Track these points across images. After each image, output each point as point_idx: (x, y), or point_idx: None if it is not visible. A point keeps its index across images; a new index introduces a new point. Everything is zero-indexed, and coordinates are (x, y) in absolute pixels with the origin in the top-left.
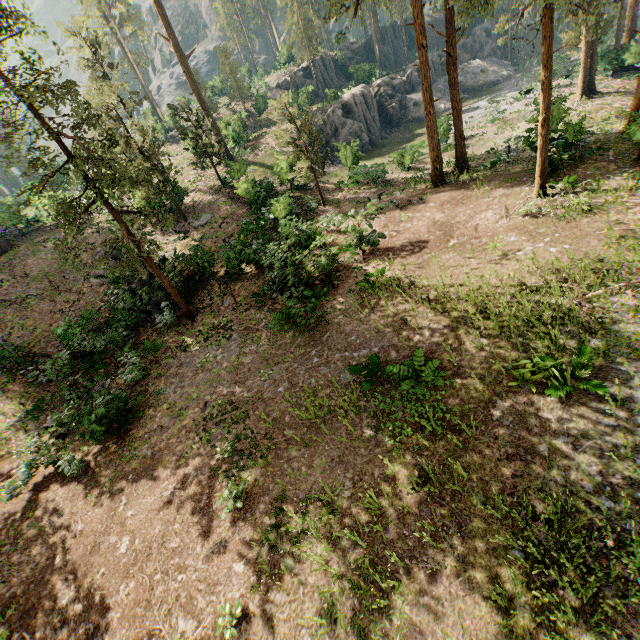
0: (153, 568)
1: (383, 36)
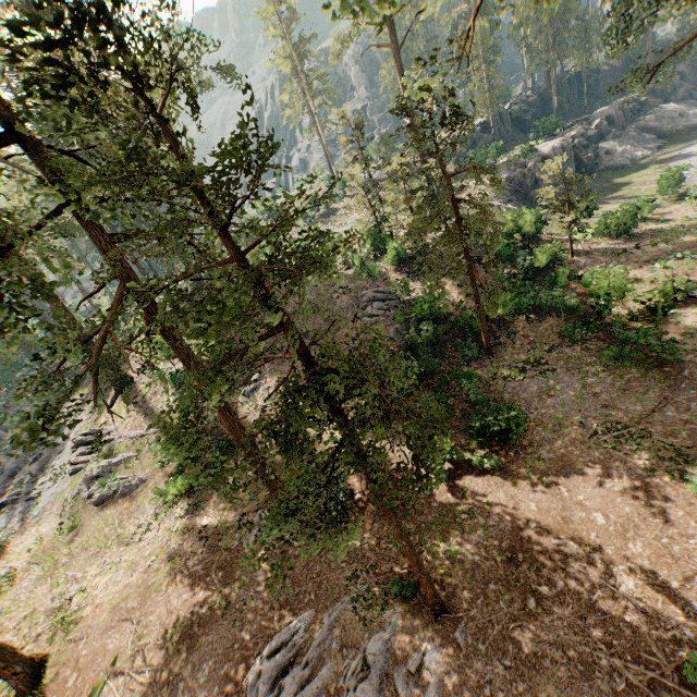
0: (652, 534)
1: (557, 87)
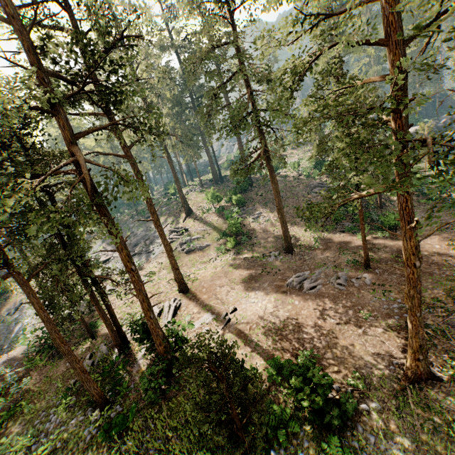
0: None
1: None
